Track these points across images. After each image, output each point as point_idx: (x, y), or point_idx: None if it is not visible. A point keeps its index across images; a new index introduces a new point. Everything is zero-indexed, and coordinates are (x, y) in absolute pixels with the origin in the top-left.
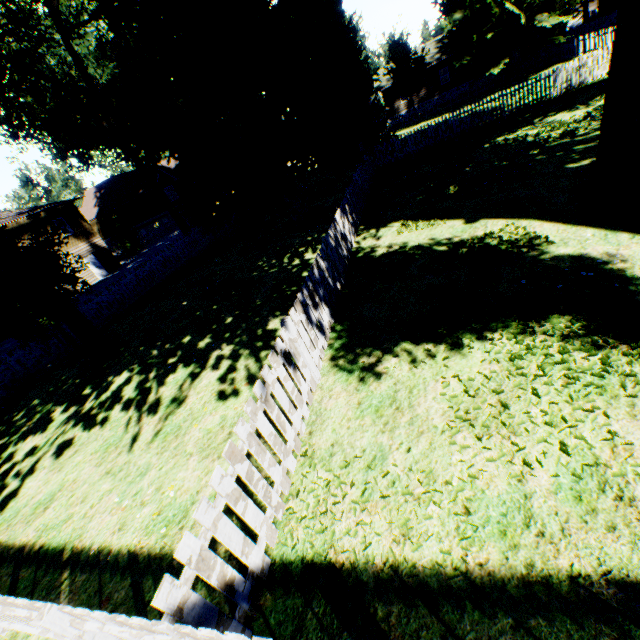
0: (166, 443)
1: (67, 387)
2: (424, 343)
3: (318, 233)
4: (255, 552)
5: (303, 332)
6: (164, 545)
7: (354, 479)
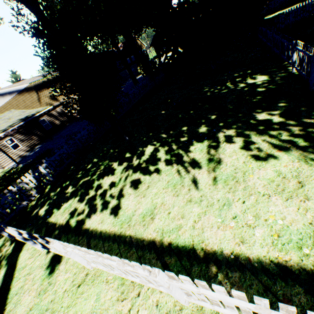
0: (230, 186)
1: (111, 153)
2: None
3: (241, 72)
4: None
5: None
6: None
7: None
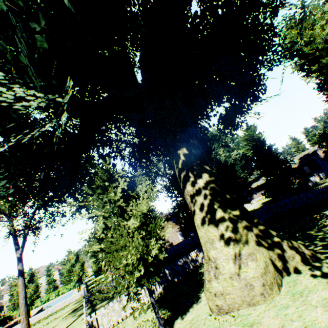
0: None
1: None
2: (158, 306)
3: None
4: (102, 327)
5: (143, 290)
6: (104, 325)
7: (121, 327)
